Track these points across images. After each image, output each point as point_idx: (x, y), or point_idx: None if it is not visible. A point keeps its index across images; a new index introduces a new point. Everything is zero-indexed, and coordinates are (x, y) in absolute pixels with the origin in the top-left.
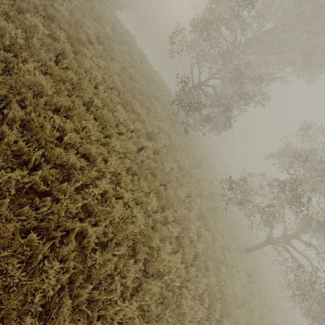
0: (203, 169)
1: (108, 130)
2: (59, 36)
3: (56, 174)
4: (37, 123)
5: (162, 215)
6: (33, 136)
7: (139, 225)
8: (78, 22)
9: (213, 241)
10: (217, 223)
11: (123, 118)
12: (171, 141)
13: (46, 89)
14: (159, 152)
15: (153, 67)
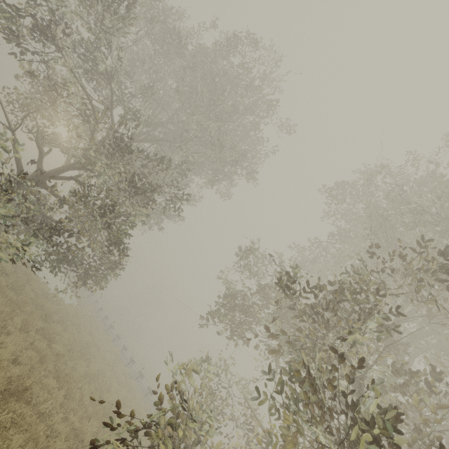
0: (38, 405)
1: None
2: None
3: None
4: None
5: None
6: None
7: None
8: None
9: None
10: None
11: None
12: None
13: None
14: None
15: None
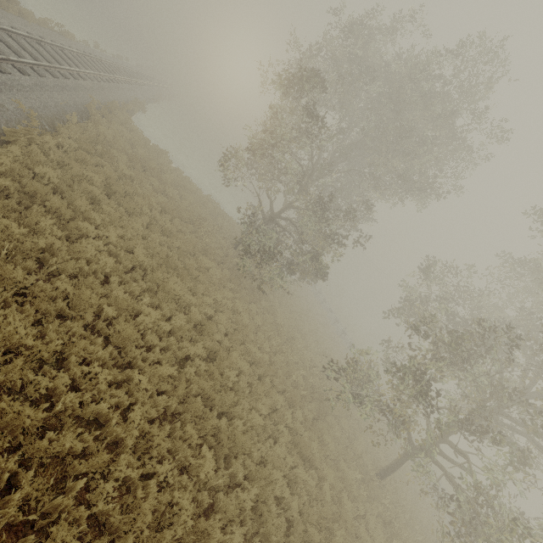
0: (297, 345)
1: (129, 354)
2: (43, 225)
3: (43, 486)
4: (11, 413)
5: (227, 472)
6: (4, 426)
7: (185, 519)
8: (75, 177)
9: (320, 481)
10: (325, 443)
11: (152, 321)
12: (238, 318)
13: (25, 338)
14: (217, 351)
15: (201, 192)
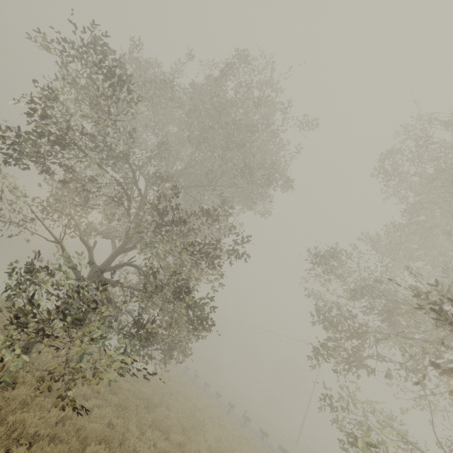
0: None
1: None
2: None
3: None
4: None
5: None
6: None
7: None
8: None
9: None
10: None
11: None
12: None
13: None
14: None
15: None
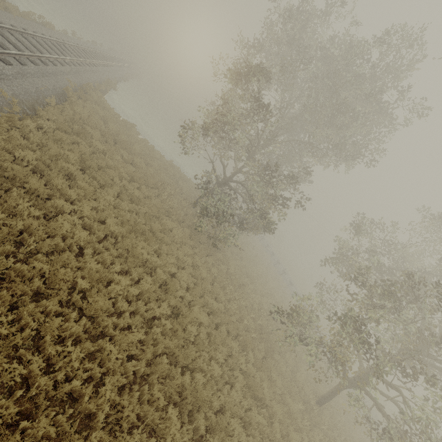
0: (247, 290)
1: (101, 325)
2: (21, 207)
3: None
4: None
5: (190, 425)
6: None
7: None
8: (52, 156)
9: (270, 417)
10: (273, 381)
11: (122, 288)
12: (197, 272)
13: (0, 328)
14: (180, 308)
15: (164, 158)
